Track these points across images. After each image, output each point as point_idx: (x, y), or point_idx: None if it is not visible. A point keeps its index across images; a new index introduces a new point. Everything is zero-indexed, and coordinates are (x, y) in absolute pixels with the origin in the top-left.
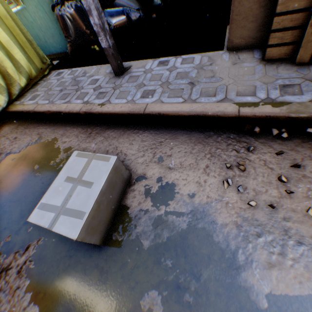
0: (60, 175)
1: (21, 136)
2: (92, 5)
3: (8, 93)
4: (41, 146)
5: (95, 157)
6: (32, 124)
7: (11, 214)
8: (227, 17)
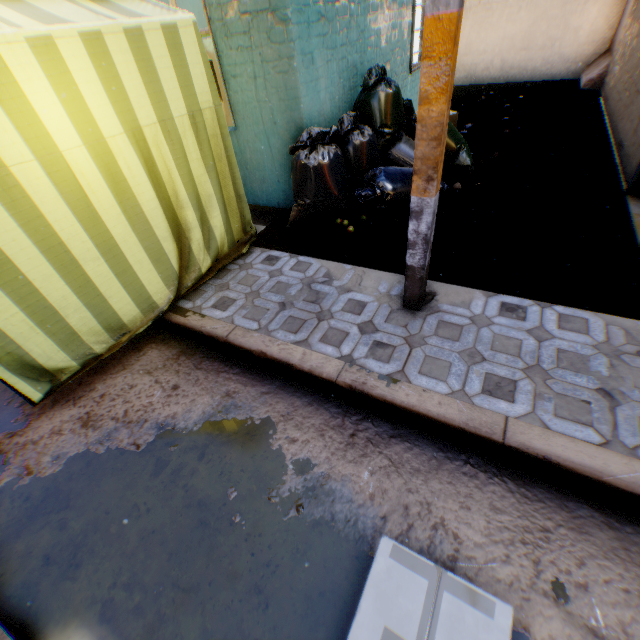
0: (362, 613)
1: (187, 386)
2: (431, 207)
3: (176, 286)
4: (236, 432)
5: (448, 582)
6: (210, 359)
7: (176, 629)
8: (632, 237)
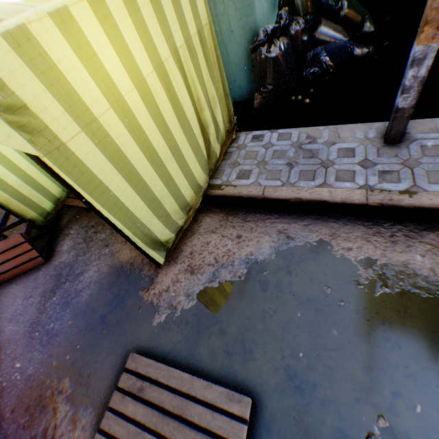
0: None
1: (247, 234)
2: (434, 52)
3: (208, 170)
4: (303, 253)
5: None
6: (251, 214)
7: (345, 372)
8: None
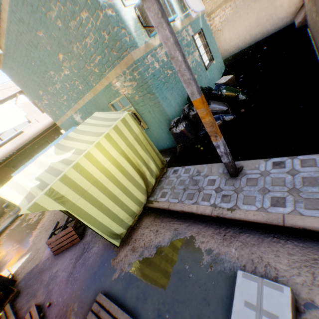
0: (236, 297)
1: (161, 230)
2: (221, 143)
3: (146, 193)
4: (182, 243)
5: (264, 282)
6: (165, 217)
7: (182, 315)
8: None
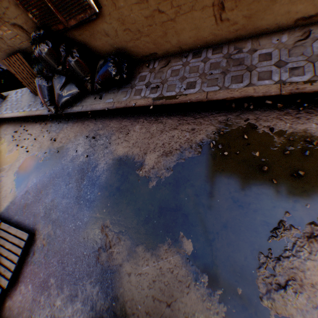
0: None
1: None
2: None
3: None
4: None
5: None
6: None
7: None
8: None
